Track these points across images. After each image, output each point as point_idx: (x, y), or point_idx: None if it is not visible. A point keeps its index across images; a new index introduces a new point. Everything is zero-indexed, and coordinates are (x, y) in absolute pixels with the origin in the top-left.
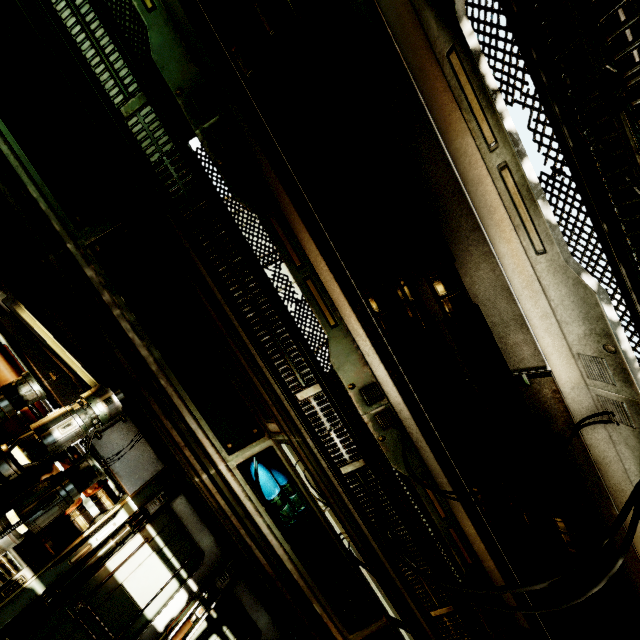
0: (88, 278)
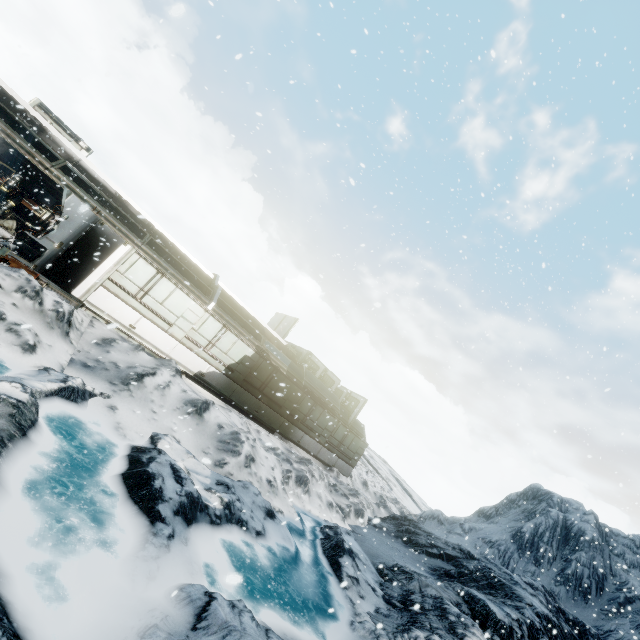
0: None
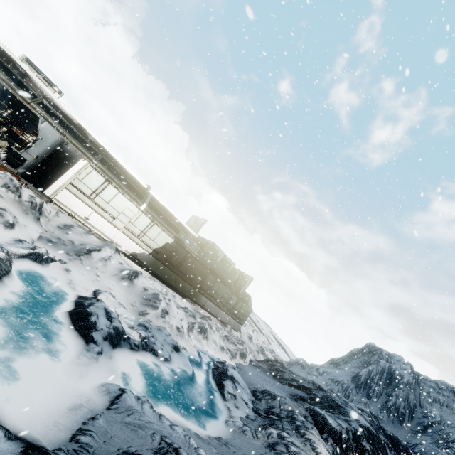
0: None
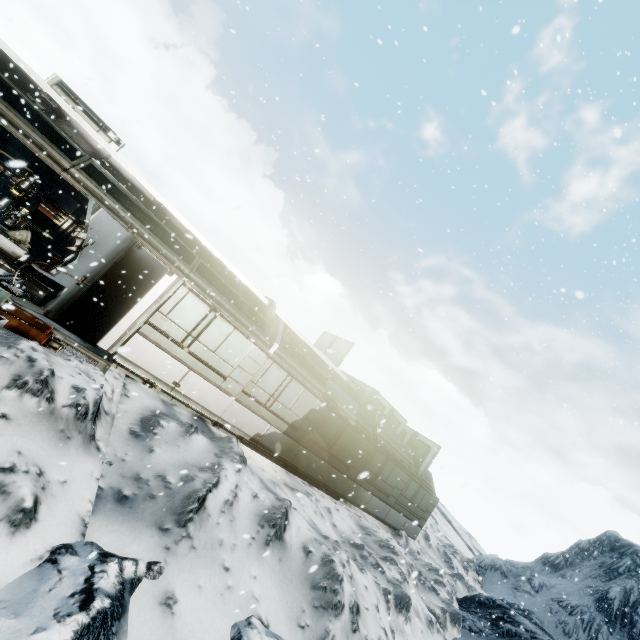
0: (7, 131)
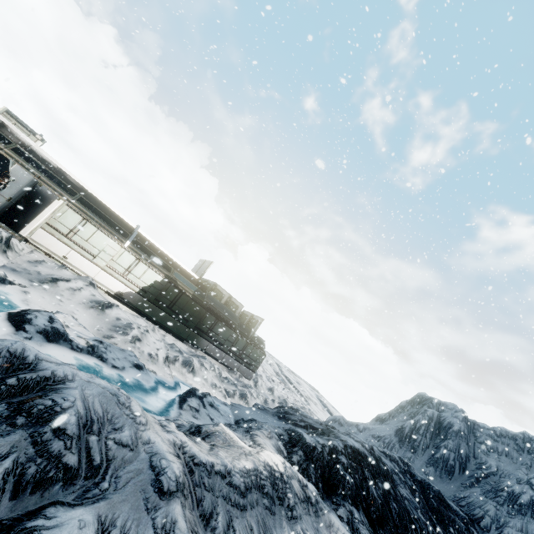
0: None
